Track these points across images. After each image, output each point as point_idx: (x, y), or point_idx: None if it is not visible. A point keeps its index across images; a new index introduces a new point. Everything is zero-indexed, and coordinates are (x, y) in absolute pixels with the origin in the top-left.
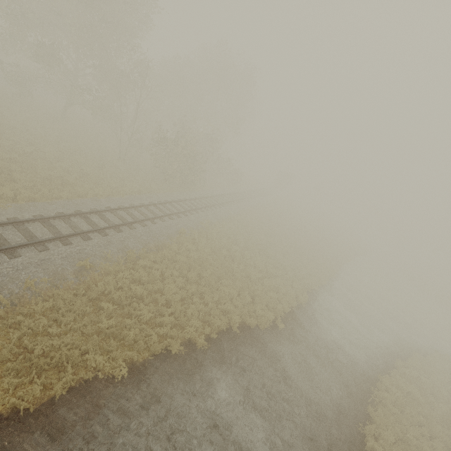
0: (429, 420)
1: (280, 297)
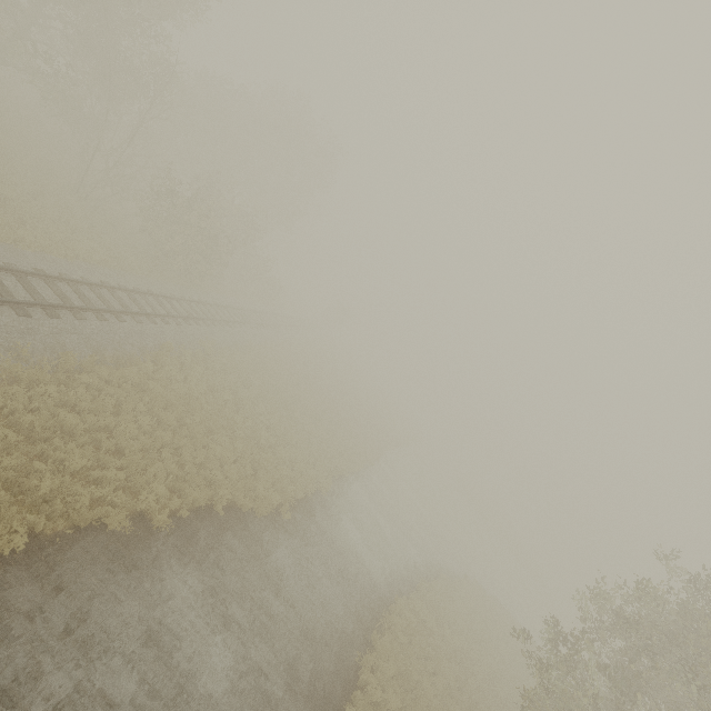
0: (438, 653)
1: (294, 476)
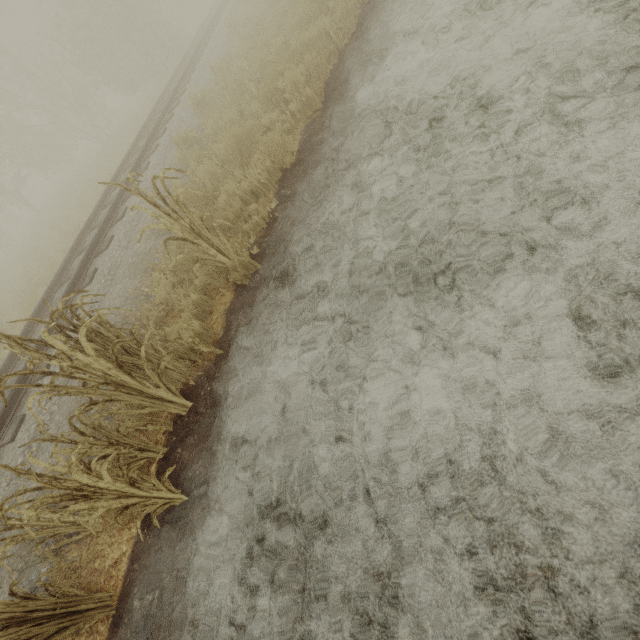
0: None
1: None
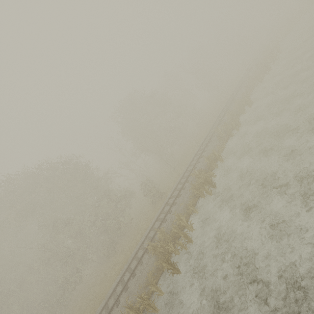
0: None
1: None
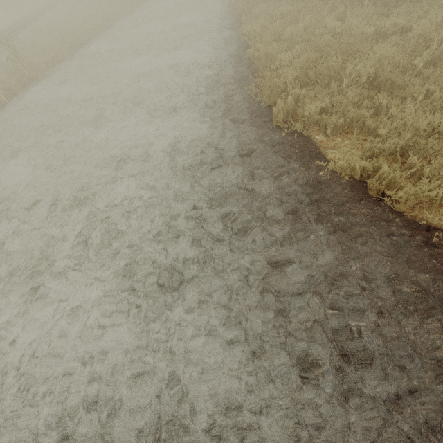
0: None
1: None
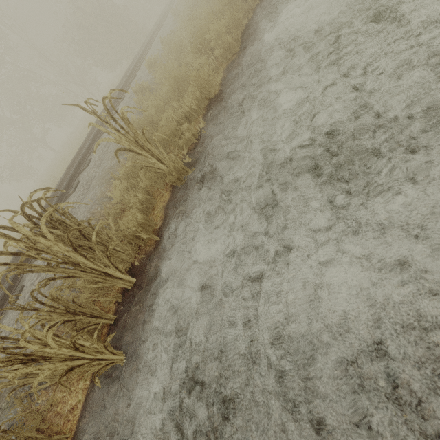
0: None
1: None
